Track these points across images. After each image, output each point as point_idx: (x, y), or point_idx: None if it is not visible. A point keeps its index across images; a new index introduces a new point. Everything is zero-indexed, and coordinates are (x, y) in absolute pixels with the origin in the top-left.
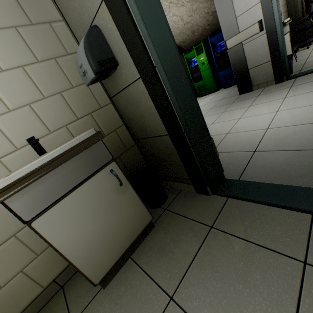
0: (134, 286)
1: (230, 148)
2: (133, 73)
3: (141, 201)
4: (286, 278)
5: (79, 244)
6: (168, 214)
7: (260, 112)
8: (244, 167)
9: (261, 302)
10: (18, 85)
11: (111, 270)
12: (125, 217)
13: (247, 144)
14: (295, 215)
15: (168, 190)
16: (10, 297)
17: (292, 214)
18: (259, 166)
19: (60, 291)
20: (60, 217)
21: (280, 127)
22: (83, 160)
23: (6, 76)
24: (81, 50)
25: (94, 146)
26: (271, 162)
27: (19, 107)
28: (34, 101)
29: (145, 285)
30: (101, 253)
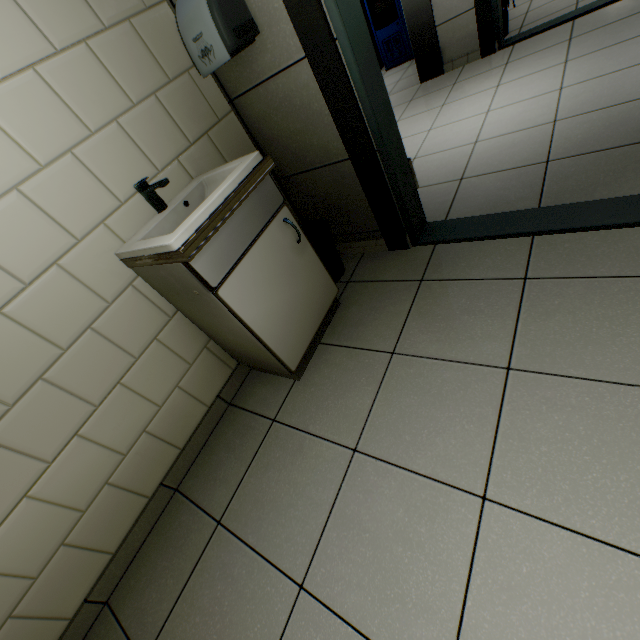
0: (340, 363)
1: (424, 181)
2: (289, 51)
3: (323, 266)
4: (509, 295)
5: (269, 321)
6: (356, 285)
7: (462, 116)
8: (450, 203)
9: (487, 320)
10: (89, 81)
11: (302, 358)
12: (310, 288)
13: (449, 171)
14: (515, 242)
15: (341, 258)
16: (173, 419)
17: (513, 241)
18: (470, 197)
19: (230, 408)
20: (244, 285)
21: (494, 138)
22: (253, 203)
23: (66, 62)
24: (201, 6)
25: (261, 182)
26: (485, 190)
27: (103, 126)
28: (121, 114)
29: (356, 357)
30: (292, 334)
